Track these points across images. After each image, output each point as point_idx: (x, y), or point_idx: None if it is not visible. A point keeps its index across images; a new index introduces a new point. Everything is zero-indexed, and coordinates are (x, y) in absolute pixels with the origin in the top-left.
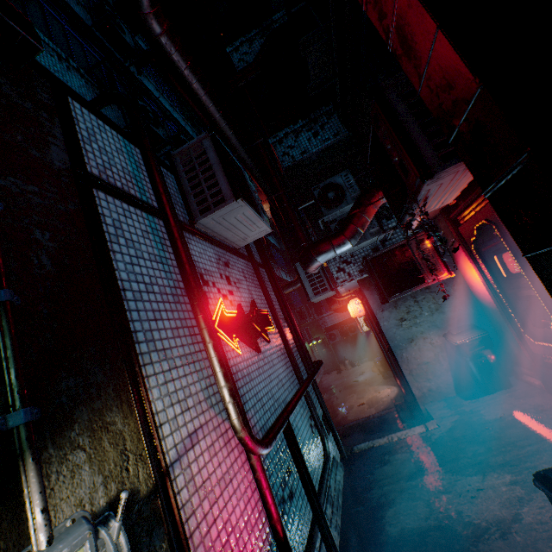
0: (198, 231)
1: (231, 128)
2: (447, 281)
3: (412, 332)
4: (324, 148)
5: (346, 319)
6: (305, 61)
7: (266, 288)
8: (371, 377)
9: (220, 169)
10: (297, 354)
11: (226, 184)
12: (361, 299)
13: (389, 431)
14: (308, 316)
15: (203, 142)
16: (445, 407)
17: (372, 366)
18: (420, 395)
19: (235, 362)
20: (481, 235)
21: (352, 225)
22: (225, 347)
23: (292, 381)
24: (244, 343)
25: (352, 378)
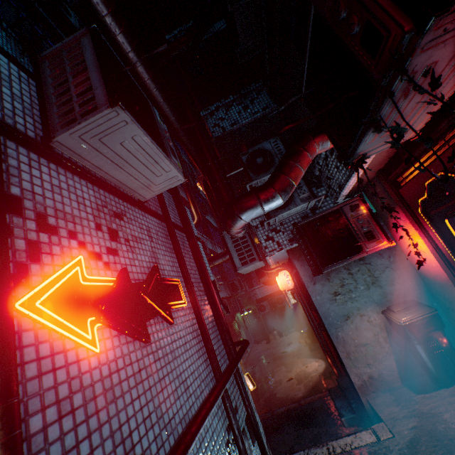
0: (68, 161)
1: (148, 73)
2: (382, 252)
3: (348, 308)
4: (254, 120)
5: (274, 291)
6: (234, 22)
7: (181, 253)
8: (298, 348)
9: (97, 69)
10: (218, 333)
11: (102, 87)
12: (290, 272)
13: (325, 426)
14: (240, 289)
15: (80, 40)
16: (393, 402)
17: (298, 338)
18: (360, 383)
19: (72, 373)
20: (432, 194)
21: (283, 175)
22: (53, 343)
23: (205, 376)
24: (116, 330)
25: (280, 348)
